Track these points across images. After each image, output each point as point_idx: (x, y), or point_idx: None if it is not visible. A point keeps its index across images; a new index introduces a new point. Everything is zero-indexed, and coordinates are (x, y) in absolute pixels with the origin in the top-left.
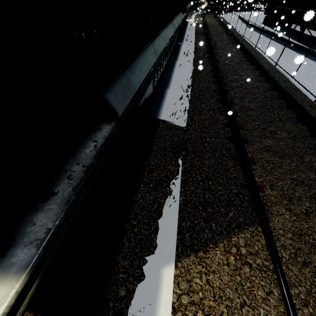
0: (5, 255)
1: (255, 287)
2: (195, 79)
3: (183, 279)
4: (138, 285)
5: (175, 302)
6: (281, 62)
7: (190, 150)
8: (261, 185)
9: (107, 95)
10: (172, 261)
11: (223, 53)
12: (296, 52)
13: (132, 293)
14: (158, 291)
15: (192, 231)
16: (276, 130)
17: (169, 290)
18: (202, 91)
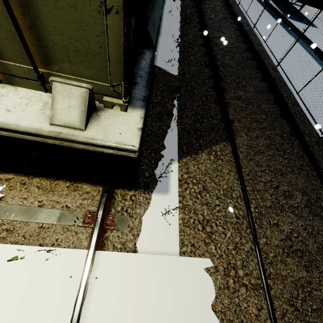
0: (130, 102)
1: (224, 168)
2: (183, 30)
3: (184, 168)
4: (156, 172)
5: (180, 177)
6: (259, 25)
7: (183, 94)
8: (232, 120)
9: (148, 26)
10: (175, 161)
11: (209, 5)
12: (273, 16)
13: (153, 175)
14: (169, 174)
15: (187, 145)
16: (246, 85)
17: (175, 174)
18: (190, 44)
